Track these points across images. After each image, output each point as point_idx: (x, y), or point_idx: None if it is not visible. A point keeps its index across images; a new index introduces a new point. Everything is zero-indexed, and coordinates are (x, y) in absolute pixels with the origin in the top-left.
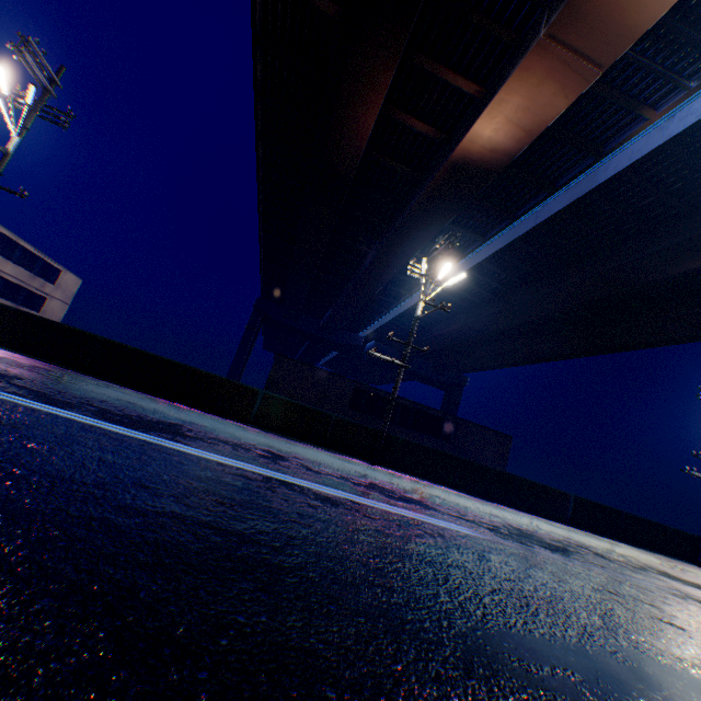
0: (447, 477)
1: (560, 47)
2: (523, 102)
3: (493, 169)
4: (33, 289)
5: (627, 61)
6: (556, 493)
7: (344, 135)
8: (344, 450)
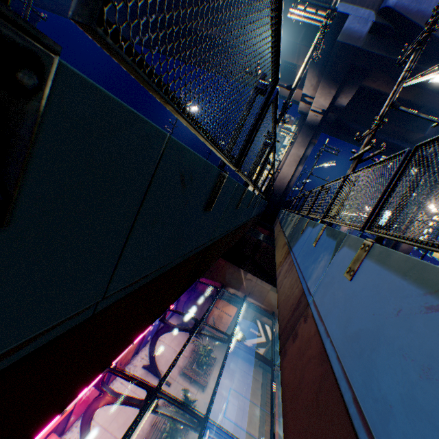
0: None
1: None
2: None
3: None
4: None
5: None
6: None
7: None
8: None
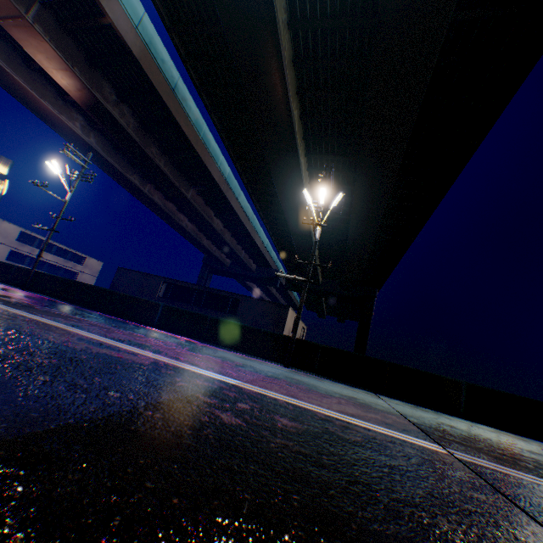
0: (70, 296)
1: (6, 21)
2: (43, 56)
3: (96, 101)
4: (68, 268)
5: (64, 4)
6: (149, 303)
7: (55, 121)
8: (16, 285)
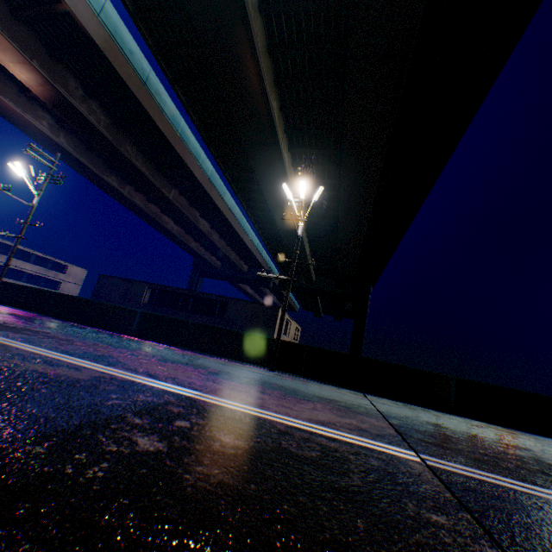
0: (42, 307)
1: None
2: None
3: (60, 96)
4: (50, 277)
5: None
6: (126, 310)
7: (19, 120)
8: None
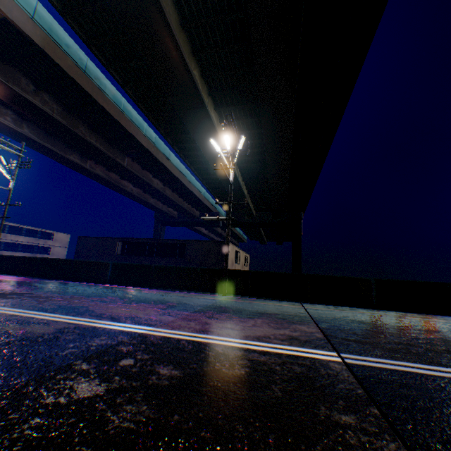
0: (32, 271)
1: None
2: None
3: (15, 93)
4: (40, 245)
5: None
6: (100, 264)
7: None
8: None
